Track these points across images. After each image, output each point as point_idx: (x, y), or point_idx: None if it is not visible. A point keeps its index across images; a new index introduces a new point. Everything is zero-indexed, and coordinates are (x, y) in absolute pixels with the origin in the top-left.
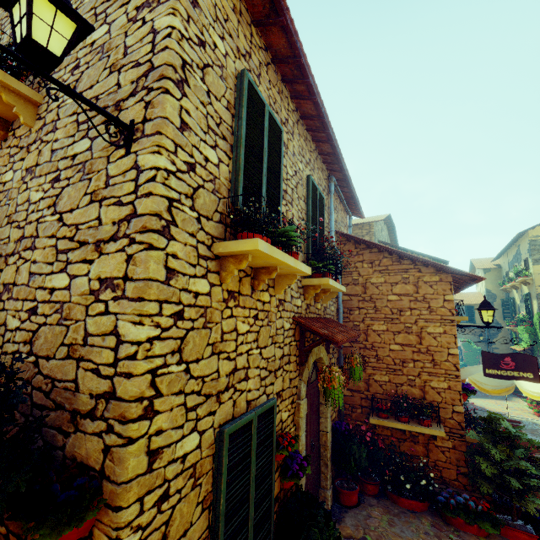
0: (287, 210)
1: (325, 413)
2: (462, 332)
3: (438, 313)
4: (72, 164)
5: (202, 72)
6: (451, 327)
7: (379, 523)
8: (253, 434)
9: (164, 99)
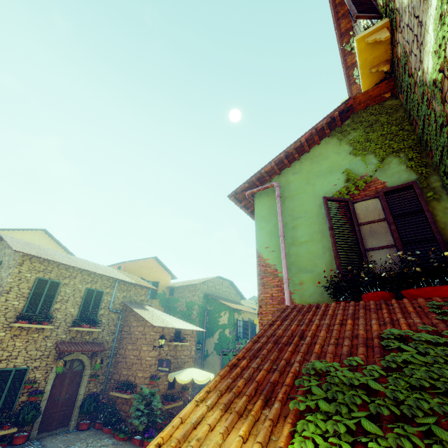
0: (62, 305)
1: (82, 385)
2: None
3: (147, 340)
4: None
5: (18, 285)
6: (149, 347)
7: (84, 434)
8: (12, 374)
9: (2, 297)
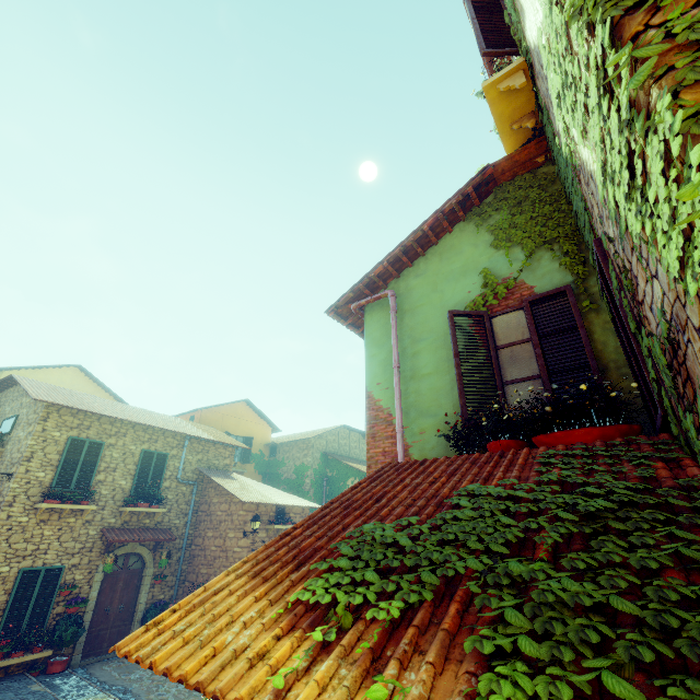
0: (108, 475)
1: (142, 590)
2: None
3: (235, 523)
4: (1, 479)
5: (43, 449)
6: (238, 533)
7: None
8: (41, 575)
9: (21, 467)
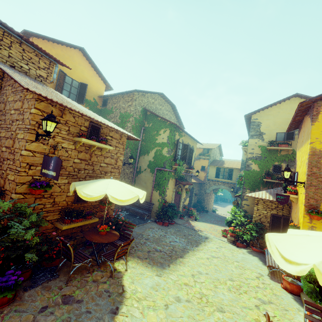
0: None
1: None
2: (223, 185)
3: (25, 123)
4: None
5: None
6: (27, 134)
7: None
8: None
9: None
